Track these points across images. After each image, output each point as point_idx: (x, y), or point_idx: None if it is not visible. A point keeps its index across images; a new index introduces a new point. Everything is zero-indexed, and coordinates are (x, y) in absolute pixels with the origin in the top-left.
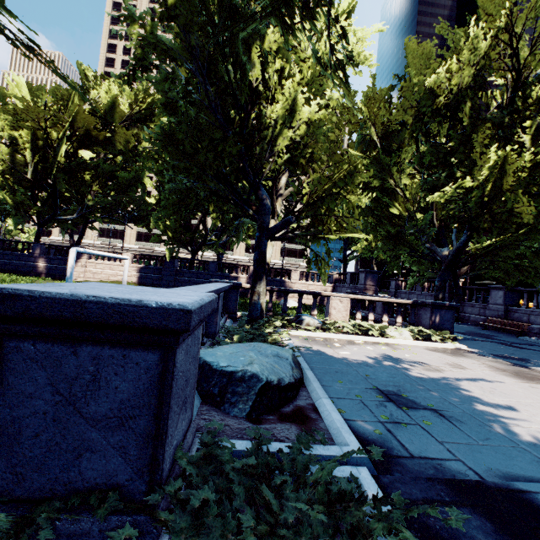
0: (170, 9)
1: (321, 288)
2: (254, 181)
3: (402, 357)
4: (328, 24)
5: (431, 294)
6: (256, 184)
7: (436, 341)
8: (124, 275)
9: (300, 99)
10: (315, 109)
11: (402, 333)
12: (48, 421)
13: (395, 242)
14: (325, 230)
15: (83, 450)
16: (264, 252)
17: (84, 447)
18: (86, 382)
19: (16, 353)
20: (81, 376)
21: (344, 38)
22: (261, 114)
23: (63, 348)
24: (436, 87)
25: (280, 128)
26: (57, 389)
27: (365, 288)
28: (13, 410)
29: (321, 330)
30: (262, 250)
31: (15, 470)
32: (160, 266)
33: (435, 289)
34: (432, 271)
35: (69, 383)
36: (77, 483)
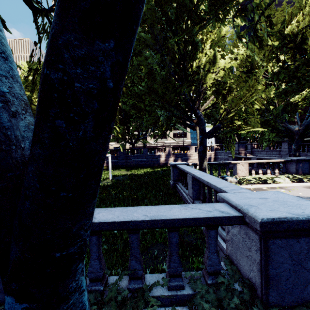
0: (143, 17)
1: (207, 155)
2: (193, 107)
3: (299, 195)
4: (259, 17)
5: (276, 150)
6: (194, 108)
7: (303, 181)
8: (109, 165)
9: (218, 56)
10: (229, 60)
11: (284, 180)
12: (291, 272)
13: (261, 125)
14: (237, 129)
15: (307, 283)
16: (205, 146)
17: (308, 282)
18: (304, 254)
19: (273, 245)
20: (302, 251)
21: (271, 24)
22: (192, 67)
23: (293, 240)
24: (291, 32)
25: (207, 74)
26: (293, 258)
27: (239, 153)
28: (276, 269)
29: (238, 183)
30: (204, 145)
31: (280, 295)
32: (116, 155)
33: (293, 150)
34: (277, 137)
35: (297, 255)
36: (306, 298)
